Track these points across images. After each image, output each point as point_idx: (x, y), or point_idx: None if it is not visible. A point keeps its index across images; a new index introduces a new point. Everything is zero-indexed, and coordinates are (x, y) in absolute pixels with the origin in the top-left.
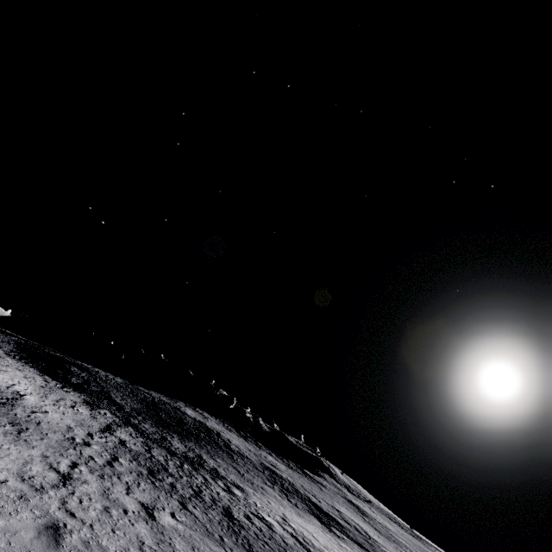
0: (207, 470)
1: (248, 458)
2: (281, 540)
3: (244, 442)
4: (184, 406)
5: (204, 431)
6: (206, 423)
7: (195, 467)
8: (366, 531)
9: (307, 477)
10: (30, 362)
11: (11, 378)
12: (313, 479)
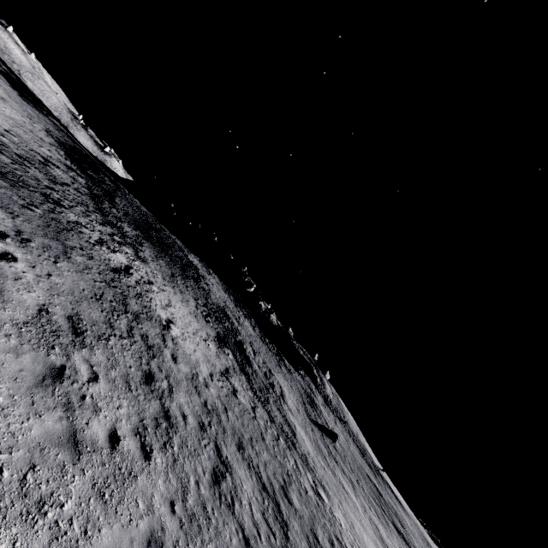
0: (124, 237)
1: (209, 295)
2: (90, 241)
3: (229, 301)
4: (195, 258)
5: (185, 263)
6: (201, 271)
7: (111, 226)
8: (285, 396)
9: (276, 356)
10: (65, 148)
11: (0, 102)
12: (282, 362)
